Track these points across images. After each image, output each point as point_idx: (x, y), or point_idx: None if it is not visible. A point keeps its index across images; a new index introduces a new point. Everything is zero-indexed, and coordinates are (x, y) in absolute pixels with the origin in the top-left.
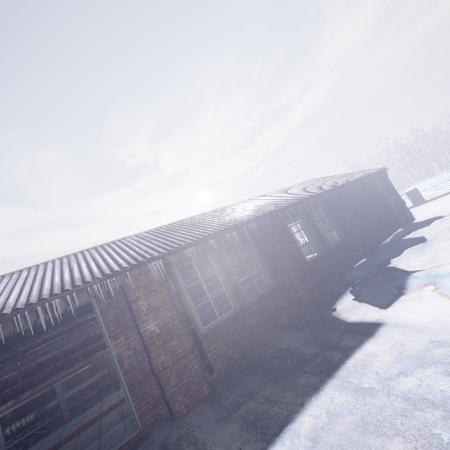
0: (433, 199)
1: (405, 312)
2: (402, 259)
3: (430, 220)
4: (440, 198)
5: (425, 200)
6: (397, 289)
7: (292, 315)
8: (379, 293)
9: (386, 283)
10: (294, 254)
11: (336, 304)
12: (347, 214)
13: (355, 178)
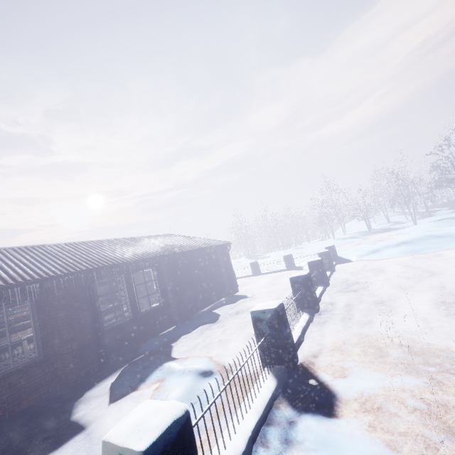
0: (264, 273)
1: (113, 415)
2: (187, 338)
3: (240, 297)
4: (268, 274)
5: (260, 272)
6: (139, 381)
7: (51, 394)
8: (125, 382)
9: (142, 370)
10: (81, 322)
11: (95, 386)
12: (172, 282)
13: (196, 248)
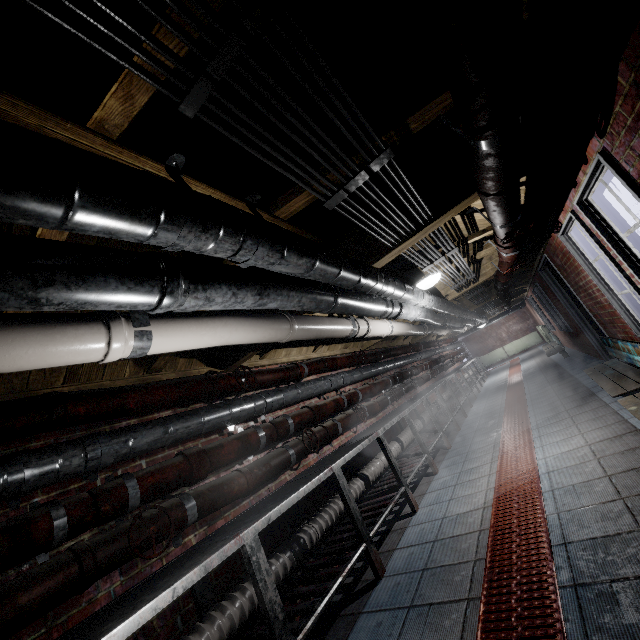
0: None
1: None
2: None
3: None
4: None
5: None
6: None
7: None
8: None
9: None
10: None
11: None
12: None
13: None
